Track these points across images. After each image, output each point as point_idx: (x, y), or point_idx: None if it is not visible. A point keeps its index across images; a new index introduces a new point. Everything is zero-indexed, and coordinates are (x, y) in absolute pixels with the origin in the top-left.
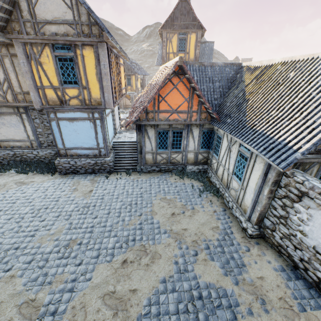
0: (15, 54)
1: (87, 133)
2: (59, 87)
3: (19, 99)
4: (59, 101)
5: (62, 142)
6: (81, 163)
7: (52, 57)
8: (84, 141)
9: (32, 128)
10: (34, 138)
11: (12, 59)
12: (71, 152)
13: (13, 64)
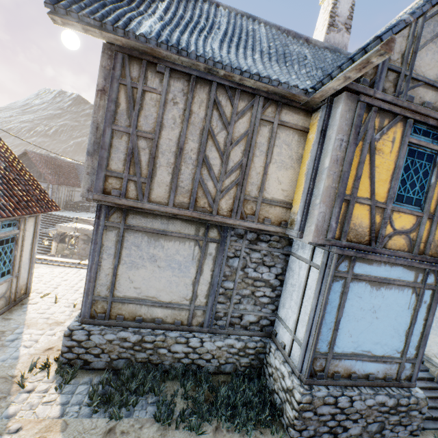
0: (289, 123)
1: (393, 319)
2: (387, 205)
3: (244, 210)
4: (368, 235)
5: (334, 336)
6: (361, 405)
7: (402, 145)
8: (379, 337)
9: (215, 277)
10: (205, 301)
11: (275, 130)
12: (339, 366)
13: (273, 140)
